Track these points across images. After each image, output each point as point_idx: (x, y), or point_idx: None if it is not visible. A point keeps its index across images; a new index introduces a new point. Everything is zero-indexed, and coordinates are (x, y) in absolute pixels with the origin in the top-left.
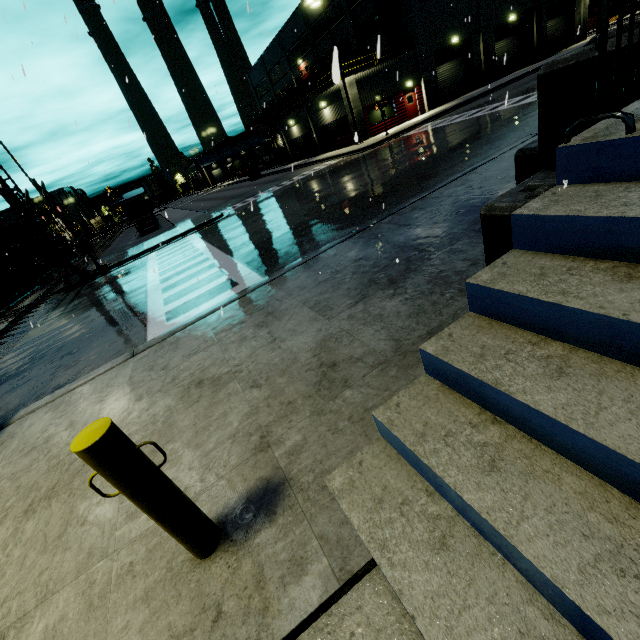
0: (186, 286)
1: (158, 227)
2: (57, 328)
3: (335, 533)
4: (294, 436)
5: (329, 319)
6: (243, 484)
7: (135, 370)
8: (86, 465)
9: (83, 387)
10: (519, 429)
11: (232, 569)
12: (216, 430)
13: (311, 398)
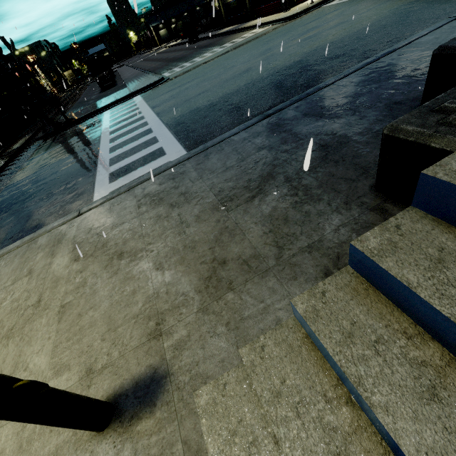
0: (127, 149)
1: (115, 84)
2: (35, 173)
3: (196, 442)
4: (181, 330)
5: (228, 211)
6: (136, 368)
7: (78, 230)
8: (34, 314)
9: (42, 238)
10: (371, 422)
11: (116, 450)
12: (125, 307)
13: (200, 294)
